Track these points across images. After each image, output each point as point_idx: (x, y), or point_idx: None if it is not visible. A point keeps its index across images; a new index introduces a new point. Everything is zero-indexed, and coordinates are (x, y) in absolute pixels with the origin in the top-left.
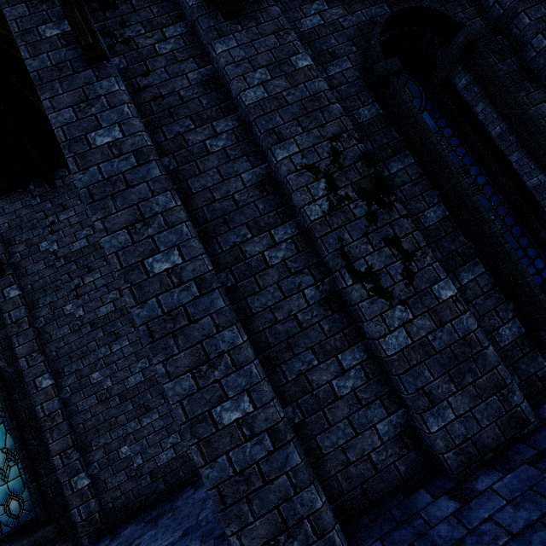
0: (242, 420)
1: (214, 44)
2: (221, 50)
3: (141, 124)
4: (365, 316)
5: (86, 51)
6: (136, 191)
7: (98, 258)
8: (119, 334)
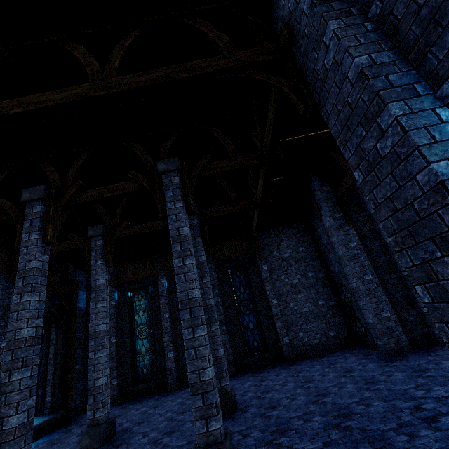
0: (387, 317)
1: (378, 224)
2: (380, 226)
3: (360, 242)
4: (418, 302)
5: (348, 223)
6: (360, 259)
7: (293, 261)
8: (300, 291)
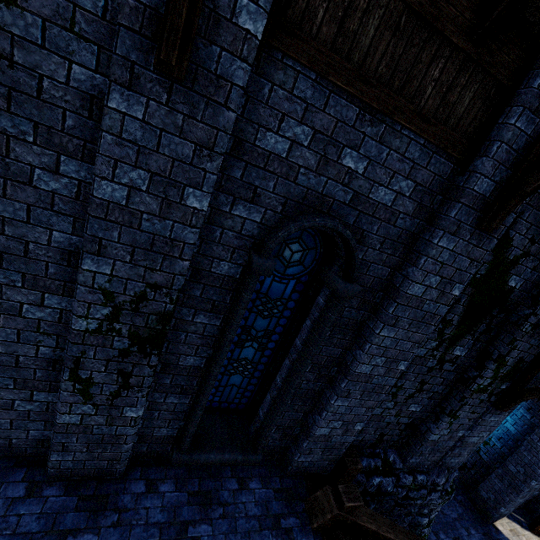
0: None
1: (113, 90)
2: (115, 106)
3: None
4: (60, 398)
5: None
6: None
7: None
8: None
